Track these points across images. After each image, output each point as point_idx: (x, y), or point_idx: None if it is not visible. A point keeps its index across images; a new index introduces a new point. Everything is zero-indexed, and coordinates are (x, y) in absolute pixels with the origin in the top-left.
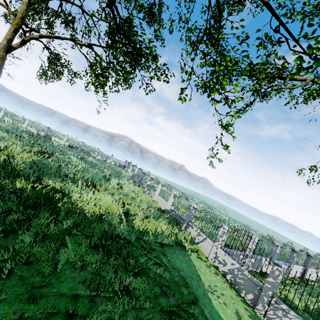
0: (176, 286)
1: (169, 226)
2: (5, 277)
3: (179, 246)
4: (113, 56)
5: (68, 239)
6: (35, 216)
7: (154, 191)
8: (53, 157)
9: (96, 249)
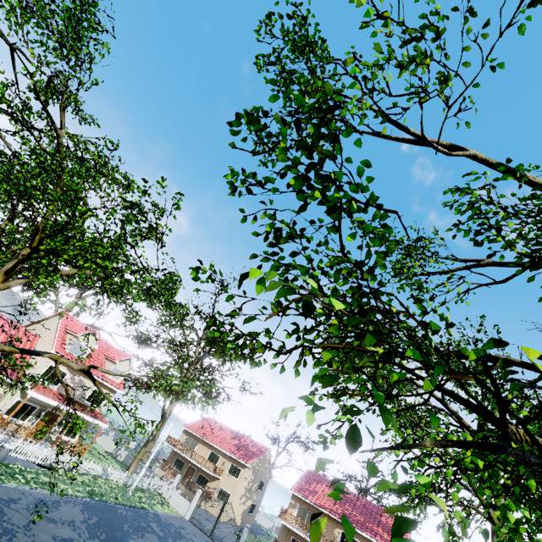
0: None
1: None
2: None
3: None
4: None
5: None
6: None
7: None
8: None
9: None
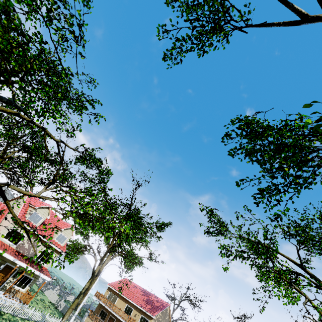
0: None
1: None
2: None
3: None
4: None
5: None
6: None
7: None
8: None
9: None
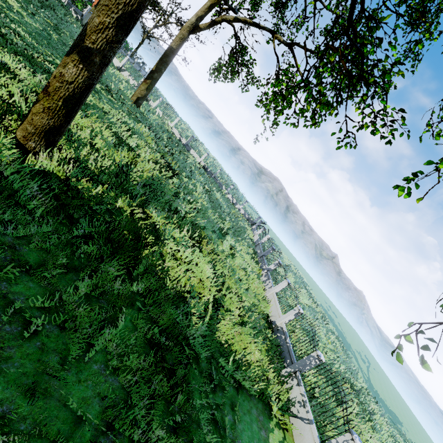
0: None
1: (265, 357)
2: (28, 335)
3: (262, 403)
4: (315, 72)
5: (126, 312)
6: (110, 258)
7: (274, 279)
8: (177, 178)
9: (148, 346)
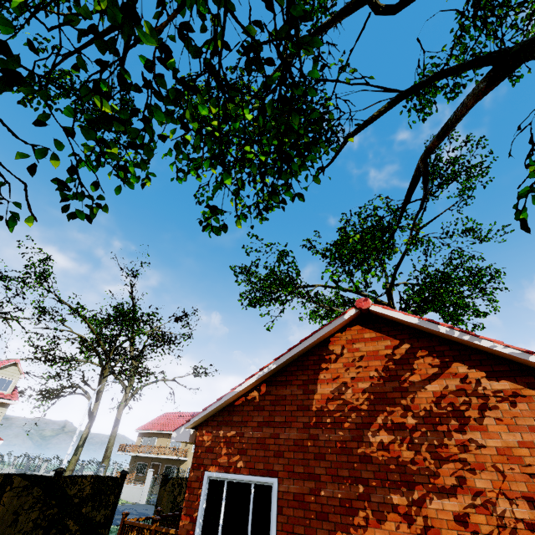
0: None
1: None
2: None
3: None
4: None
5: None
6: None
7: None
8: None
9: None
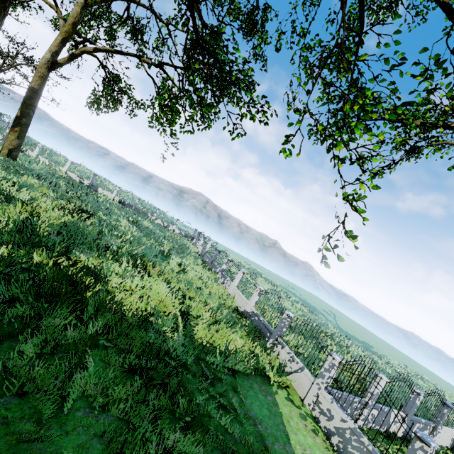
0: (249, 452)
1: (247, 340)
2: None
3: (259, 376)
4: (188, 81)
5: (91, 354)
6: (49, 311)
7: (231, 278)
8: (94, 218)
9: (131, 374)
